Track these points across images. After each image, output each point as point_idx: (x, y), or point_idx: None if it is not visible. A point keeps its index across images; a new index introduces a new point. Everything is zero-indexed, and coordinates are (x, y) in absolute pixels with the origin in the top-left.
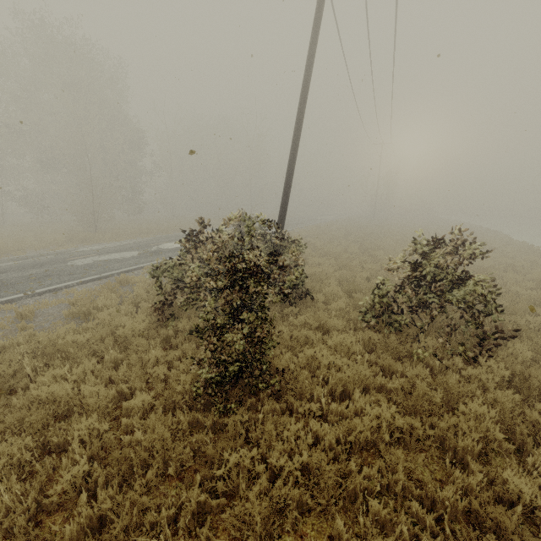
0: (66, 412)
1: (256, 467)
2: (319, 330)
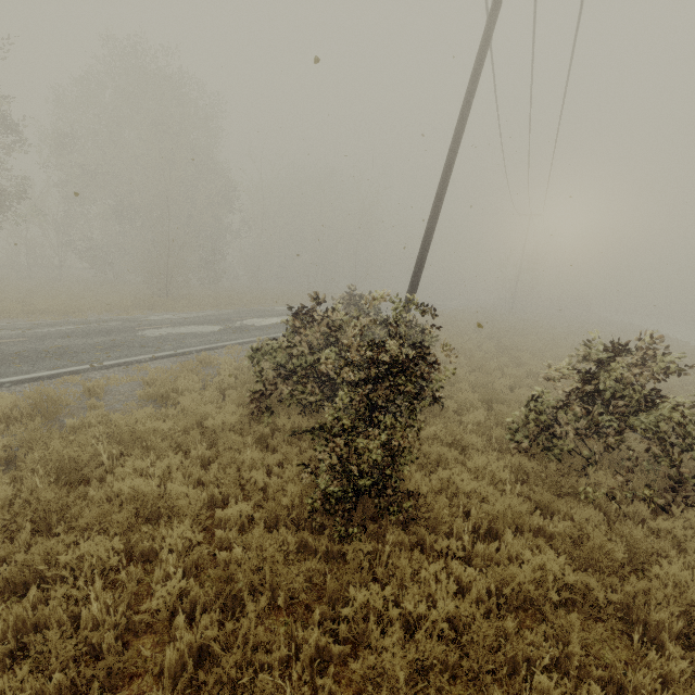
0: (148, 513)
1: (390, 610)
2: (451, 447)
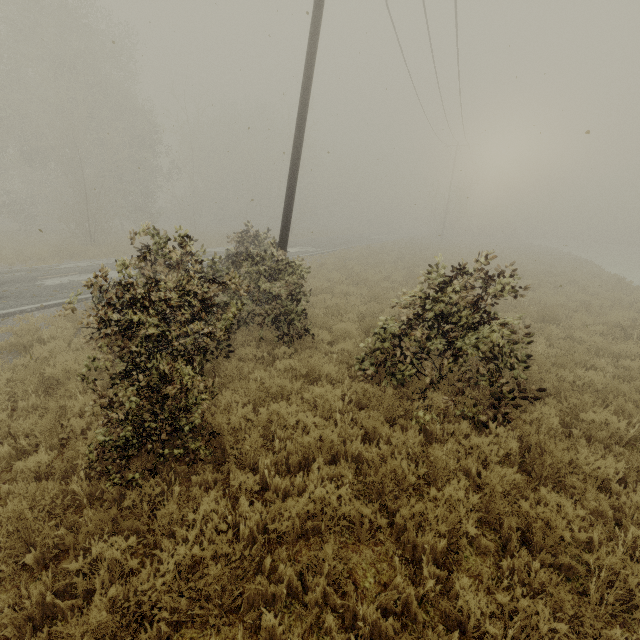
0: None
1: (129, 561)
2: (308, 378)
